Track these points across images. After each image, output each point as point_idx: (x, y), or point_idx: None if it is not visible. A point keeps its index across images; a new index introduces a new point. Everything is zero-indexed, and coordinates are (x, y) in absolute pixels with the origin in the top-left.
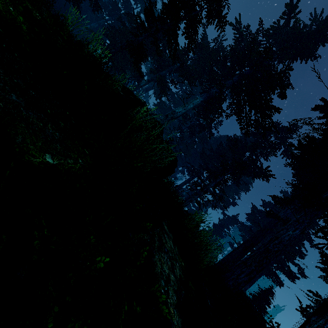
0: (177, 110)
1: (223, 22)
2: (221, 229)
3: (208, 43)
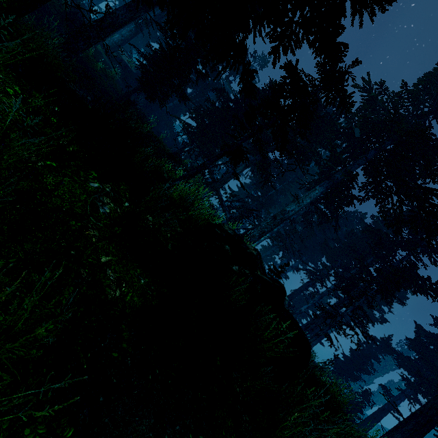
0: (288, 208)
1: (348, 104)
2: (364, 361)
3: (323, 106)
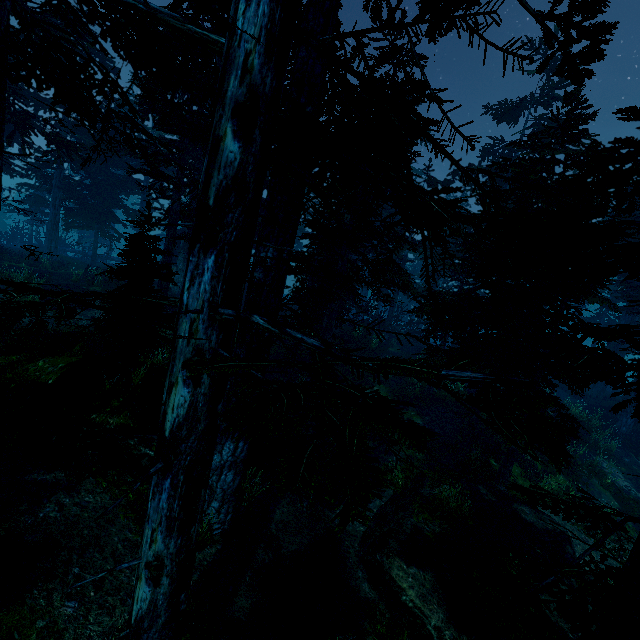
0: None
1: None
2: None
3: None
